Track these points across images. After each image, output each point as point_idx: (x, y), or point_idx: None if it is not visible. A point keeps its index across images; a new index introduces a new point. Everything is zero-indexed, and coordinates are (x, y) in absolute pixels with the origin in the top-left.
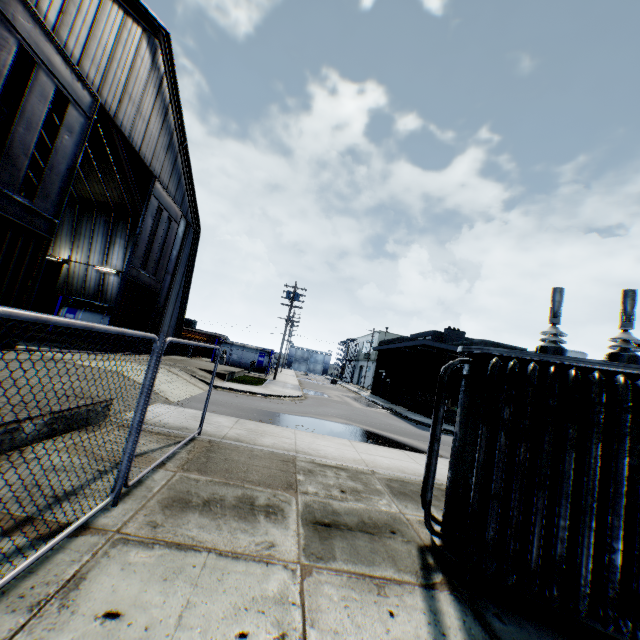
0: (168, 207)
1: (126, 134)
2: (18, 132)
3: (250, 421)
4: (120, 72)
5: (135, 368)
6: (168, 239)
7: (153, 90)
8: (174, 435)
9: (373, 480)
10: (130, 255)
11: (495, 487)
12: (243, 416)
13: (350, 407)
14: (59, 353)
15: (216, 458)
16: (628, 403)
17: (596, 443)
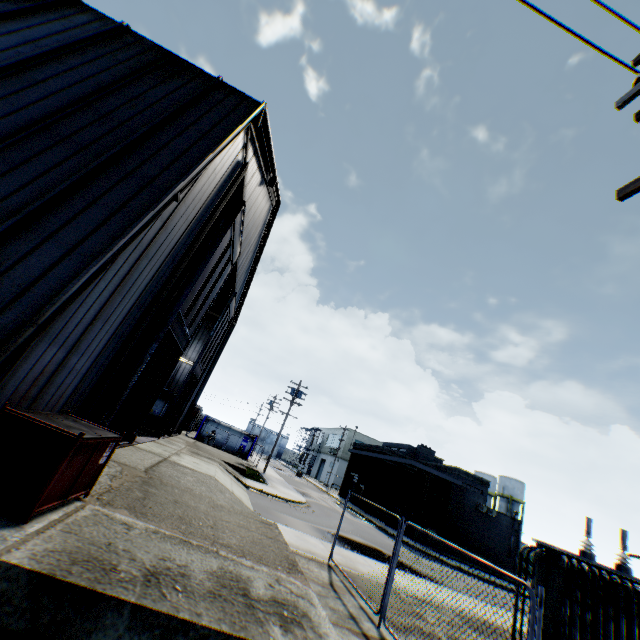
0: (230, 311)
1: (237, 268)
2: (206, 287)
3: (328, 542)
4: (252, 232)
5: (209, 468)
6: (220, 335)
7: (258, 236)
8: (318, 560)
9: (451, 614)
10: (200, 353)
11: (574, 636)
12: (307, 532)
13: (346, 518)
14: (147, 444)
15: (364, 587)
16: (634, 599)
17: (622, 618)
